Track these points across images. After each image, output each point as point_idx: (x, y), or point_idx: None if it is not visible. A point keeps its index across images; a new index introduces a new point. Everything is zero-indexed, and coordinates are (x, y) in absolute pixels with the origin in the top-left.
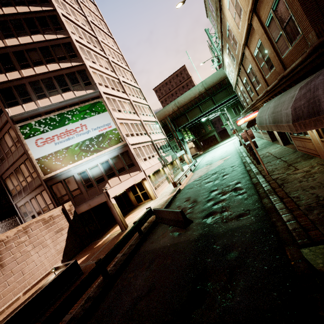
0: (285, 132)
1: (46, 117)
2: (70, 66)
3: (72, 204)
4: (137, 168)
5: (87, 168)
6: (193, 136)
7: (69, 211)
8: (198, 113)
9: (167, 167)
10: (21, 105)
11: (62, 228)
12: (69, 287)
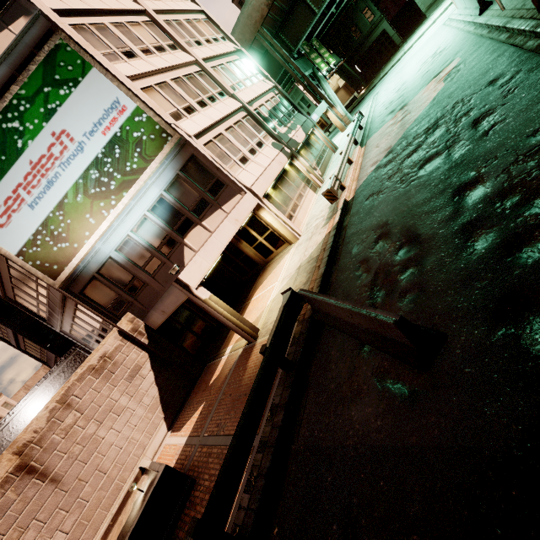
0: None
1: None
2: None
3: (133, 316)
4: (233, 190)
5: (128, 231)
6: (335, 59)
7: (135, 332)
8: None
9: (300, 158)
10: None
11: (137, 367)
12: (175, 525)
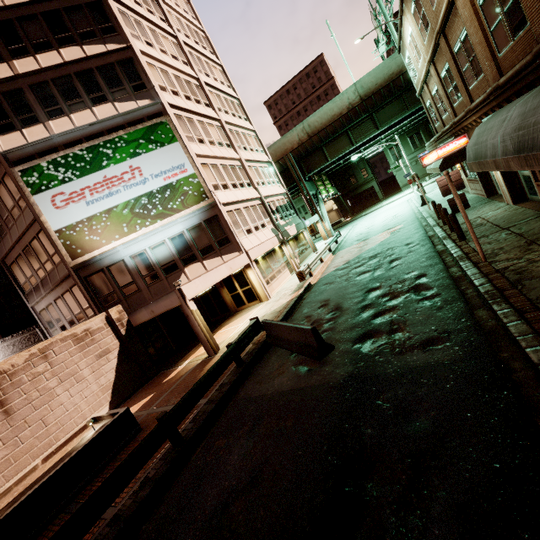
0: (520, 177)
1: (67, 153)
2: (104, 50)
3: (122, 309)
4: (235, 247)
5: (146, 247)
6: (334, 190)
7: (119, 321)
8: (345, 146)
9: (288, 245)
10: (19, 130)
11: (107, 350)
12: (118, 453)
